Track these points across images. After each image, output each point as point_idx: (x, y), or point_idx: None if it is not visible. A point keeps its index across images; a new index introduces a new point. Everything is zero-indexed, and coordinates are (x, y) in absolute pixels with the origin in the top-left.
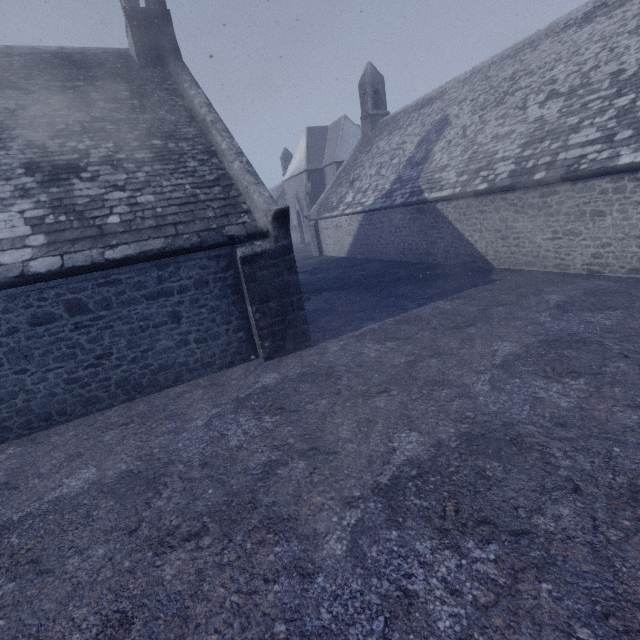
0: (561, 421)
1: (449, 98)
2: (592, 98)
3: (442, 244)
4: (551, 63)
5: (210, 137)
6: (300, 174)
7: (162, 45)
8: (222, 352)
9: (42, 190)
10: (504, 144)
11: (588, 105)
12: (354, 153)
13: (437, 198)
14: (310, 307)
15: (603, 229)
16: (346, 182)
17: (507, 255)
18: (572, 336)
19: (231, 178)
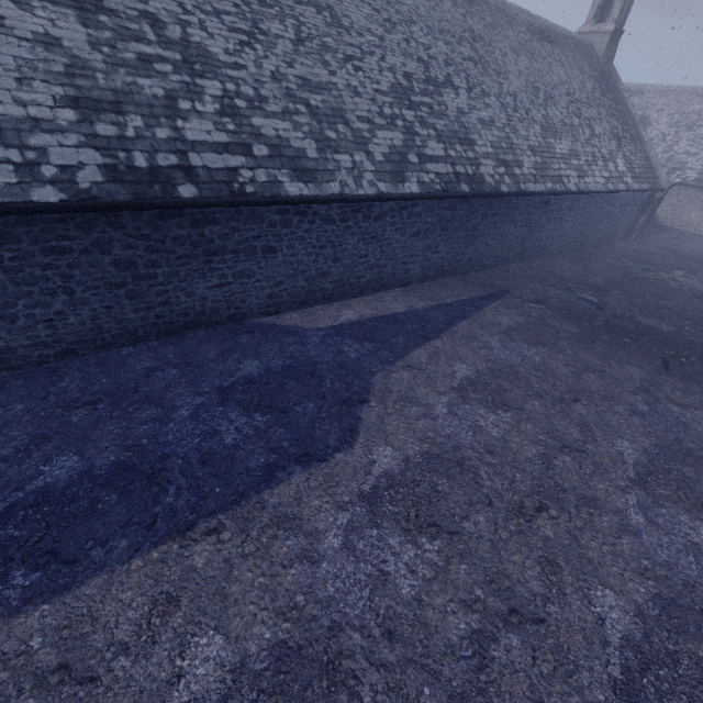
0: None
1: (648, 101)
2: None
3: None
4: None
5: (638, 130)
6: None
7: (612, 51)
8: (624, 233)
9: (619, 149)
10: (692, 160)
11: None
12: None
13: None
14: None
15: None
16: None
17: (670, 219)
18: None
19: (649, 158)
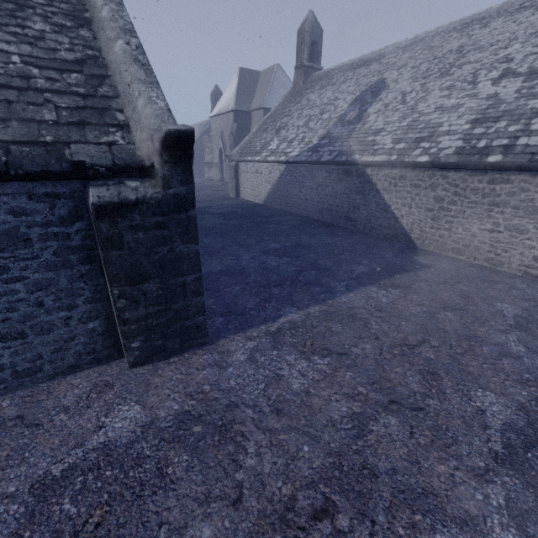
0: None
1: (388, 62)
2: None
3: (364, 211)
4: (505, 41)
5: None
6: (227, 113)
7: None
8: (56, 352)
9: None
10: (450, 117)
11: None
12: (283, 101)
13: (369, 162)
14: (217, 266)
15: None
16: (272, 129)
17: (434, 237)
18: None
19: (107, 66)
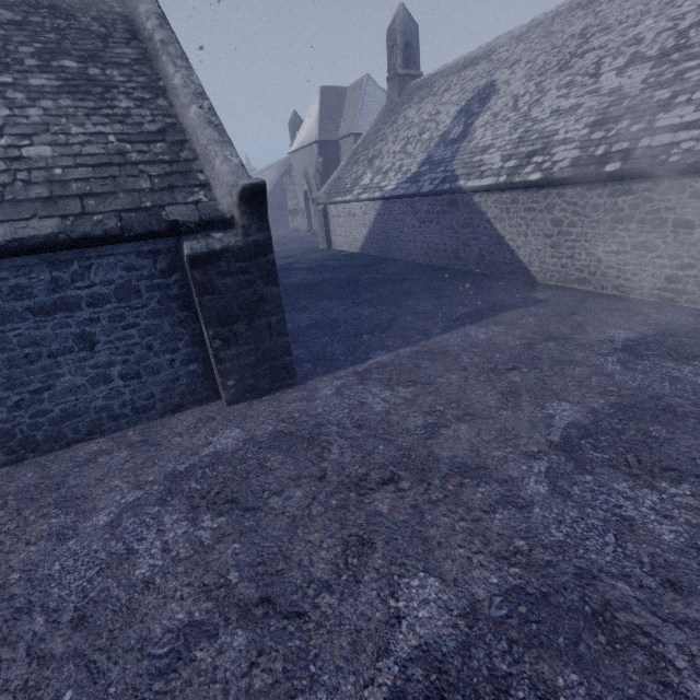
0: (671, 576)
1: (498, 58)
2: (691, 65)
3: (476, 247)
4: (636, 16)
5: (158, 65)
6: (310, 145)
7: None
8: (165, 391)
9: None
10: (567, 122)
11: (685, 74)
12: (376, 123)
13: (475, 188)
14: (305, 321)
15: (687, 245)
16: (364, 159)
17: (556, 268)
18: (656, 400)
19: (184, 131)
